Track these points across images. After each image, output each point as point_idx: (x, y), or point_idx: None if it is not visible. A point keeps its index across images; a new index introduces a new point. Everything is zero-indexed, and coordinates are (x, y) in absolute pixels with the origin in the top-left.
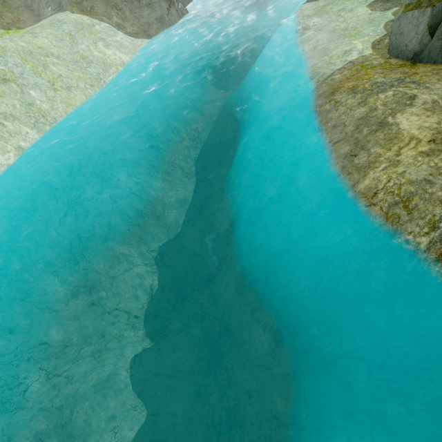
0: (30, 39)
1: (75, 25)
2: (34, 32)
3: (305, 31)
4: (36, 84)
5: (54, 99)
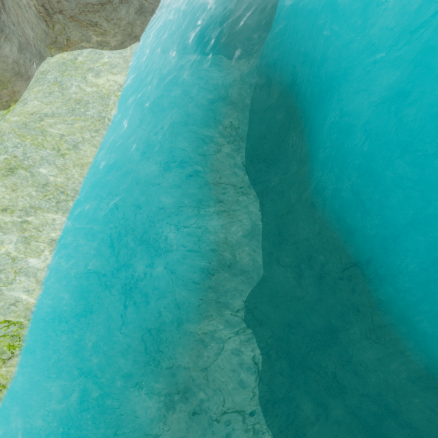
0: (20, 110)
1: (58, 69)
2: (23, 98)
3: None
4: (42, 159)
5: (66, 167)
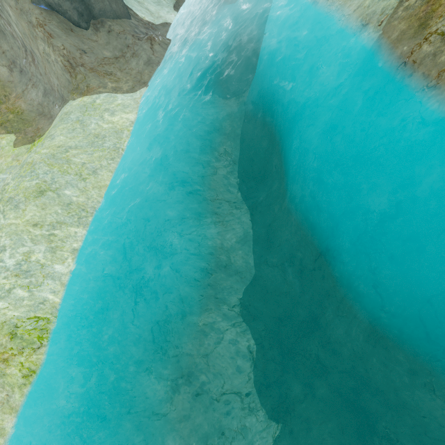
0: (49, 144)
1: (80, 110)
2: (50, 134)
3: None
4: (67, 183)
5: (87, 189)
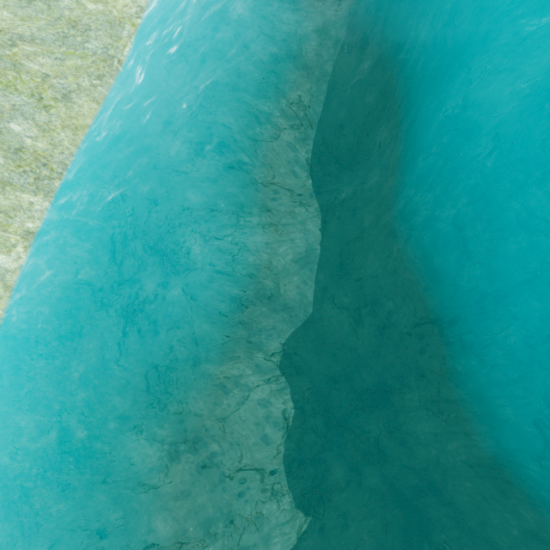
0: None
1: None
2: None
3: None
4: (14, 108)
5: (51, 127)
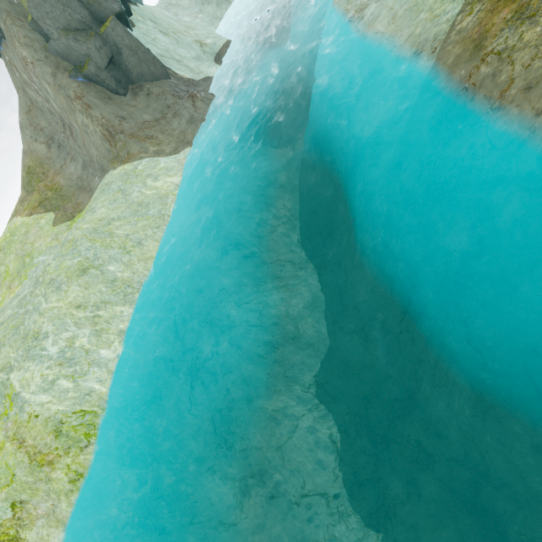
0: (90, 218)
1: (121, 179)
2: (91, 208)
3: (363, 12)
4: (110, 257)
5: (132, 262)
